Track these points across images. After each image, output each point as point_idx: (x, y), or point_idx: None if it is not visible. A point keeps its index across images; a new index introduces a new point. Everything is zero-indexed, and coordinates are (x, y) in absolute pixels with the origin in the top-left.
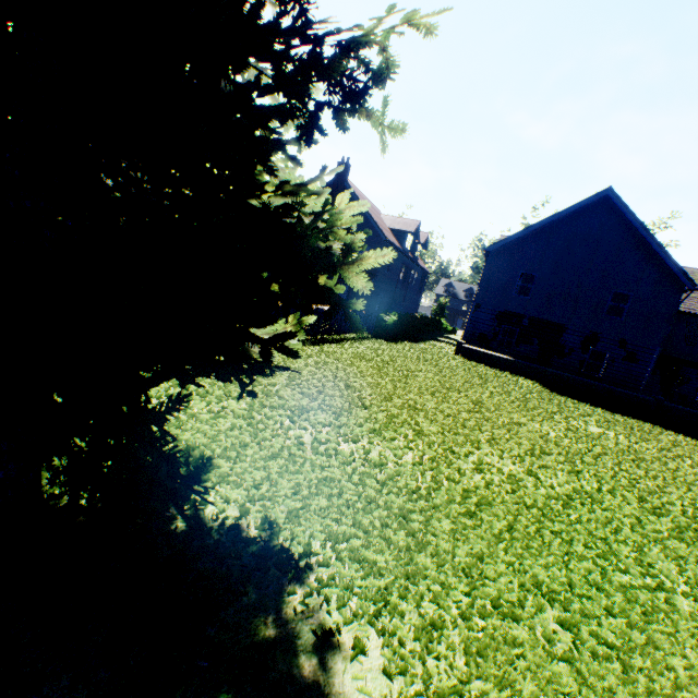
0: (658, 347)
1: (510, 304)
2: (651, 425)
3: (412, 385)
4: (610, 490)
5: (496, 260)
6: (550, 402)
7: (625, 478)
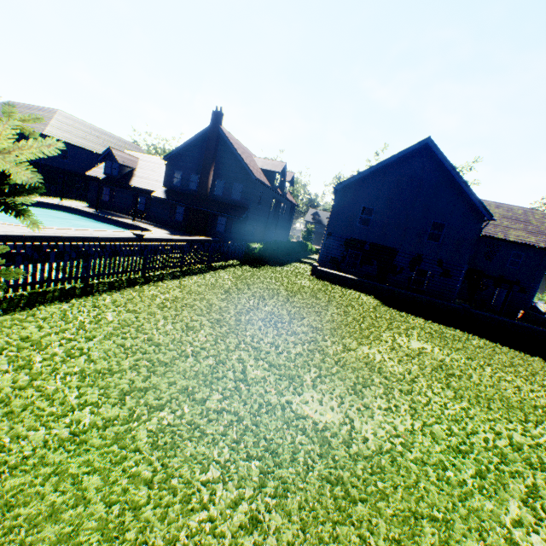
0: (465, 265)
1: (355, 233)
2: (460, 332)
3: (258, 316)
4: (421, 427)
5: (343, 196)
6: (382, 319)
7: (437, 403)
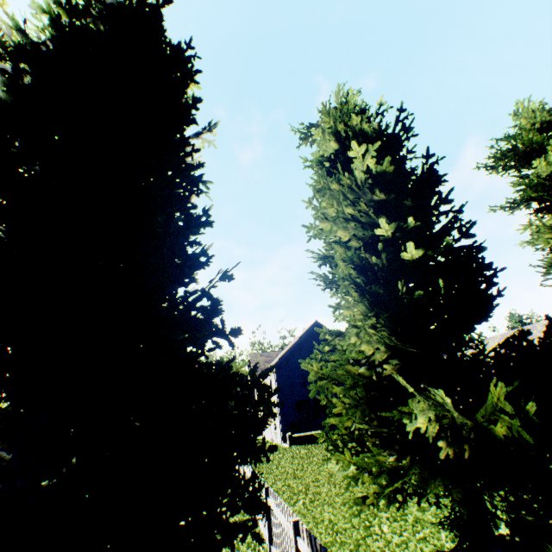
0: None
1: (299, 395)
2: None
3: None
4: None
5: (280, 370)
6: None
7: None
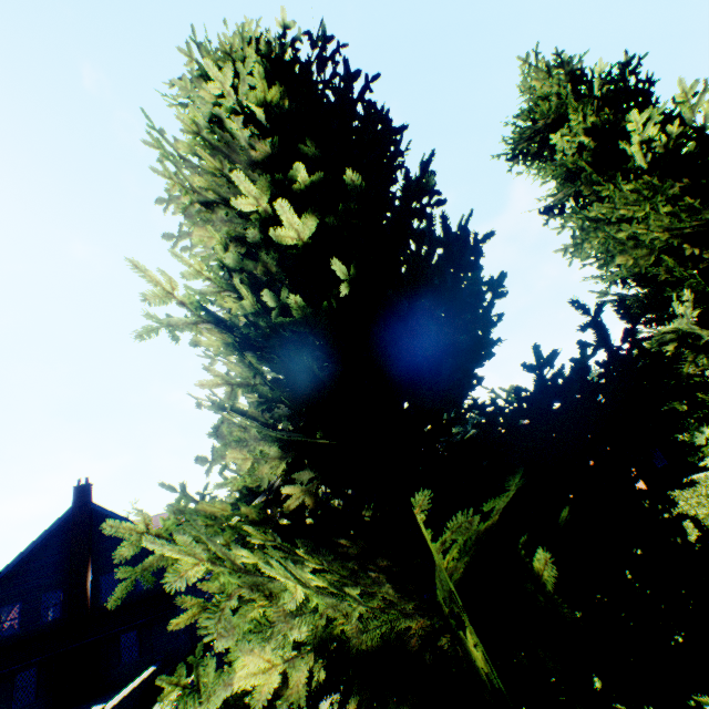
0: None
1: None
2: None
3: None
4: None
5: None
6: None
7: None
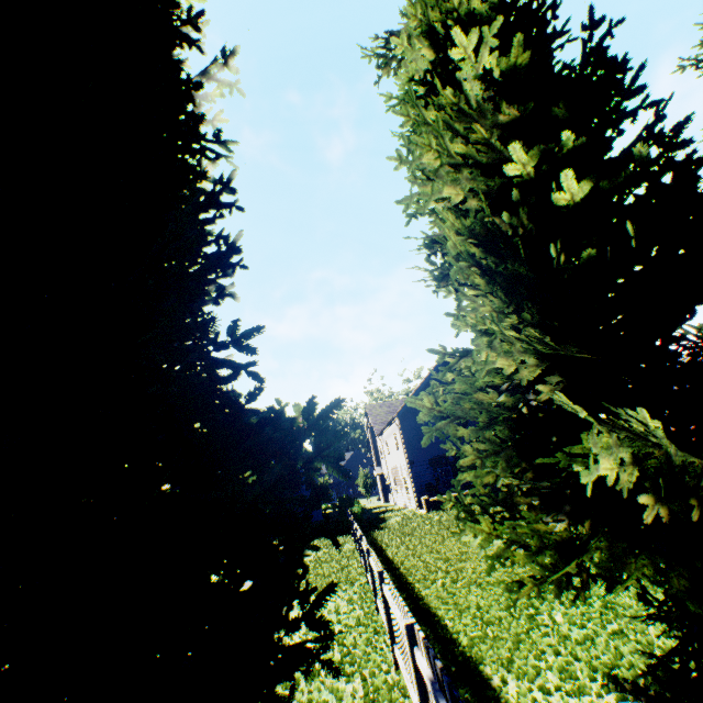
0: None
1: (433, 450)
2: None
3: None
4: None
5: (405, 421)
6: None
7: None
